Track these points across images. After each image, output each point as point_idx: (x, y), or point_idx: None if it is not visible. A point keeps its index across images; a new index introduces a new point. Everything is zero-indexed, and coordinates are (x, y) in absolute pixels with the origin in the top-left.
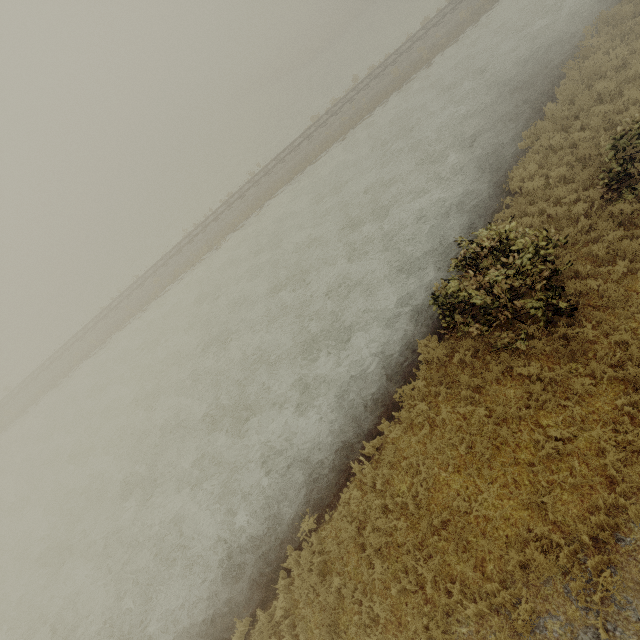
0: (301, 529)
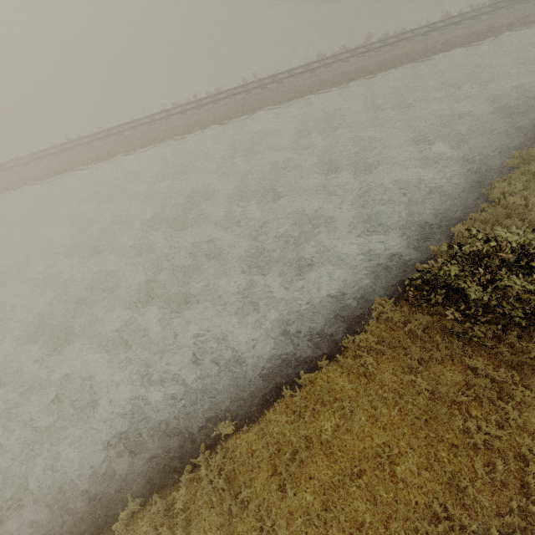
0: (219, 432)
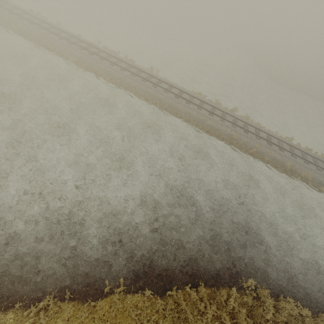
0: None
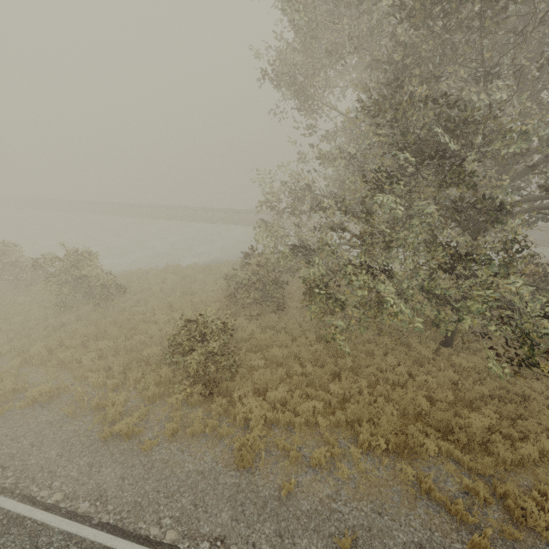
0: None
